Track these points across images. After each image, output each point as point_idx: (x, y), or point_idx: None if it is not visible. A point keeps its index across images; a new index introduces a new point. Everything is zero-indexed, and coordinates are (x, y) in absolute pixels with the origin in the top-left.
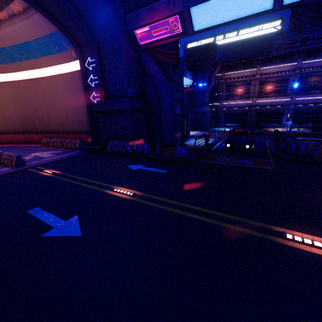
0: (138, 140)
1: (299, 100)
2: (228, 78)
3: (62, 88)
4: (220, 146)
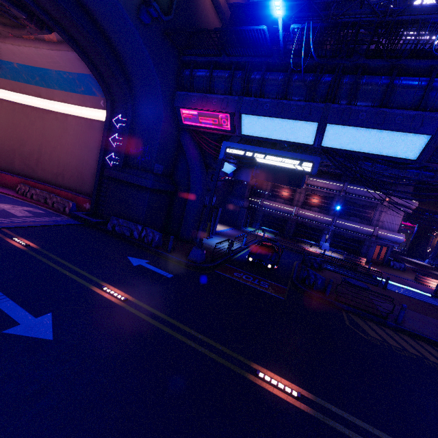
0: (150, 224)
1: (340, 223)
2: None
3: (72, 132)
4: (244, 255)
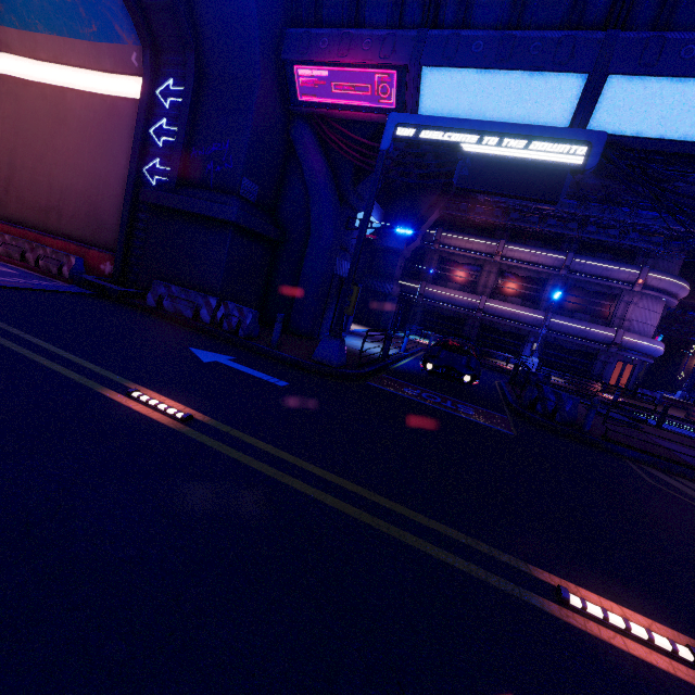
0: (233, 300)
1: (557, 323)
2: (446, 245)
3: (76, 124)
4: (409, 365)
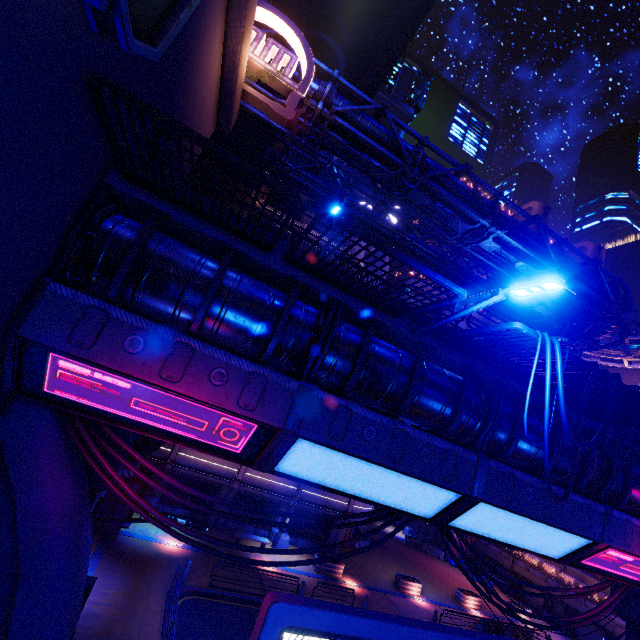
0: None
1: (307, 494)
2: None
3: None
4: None
